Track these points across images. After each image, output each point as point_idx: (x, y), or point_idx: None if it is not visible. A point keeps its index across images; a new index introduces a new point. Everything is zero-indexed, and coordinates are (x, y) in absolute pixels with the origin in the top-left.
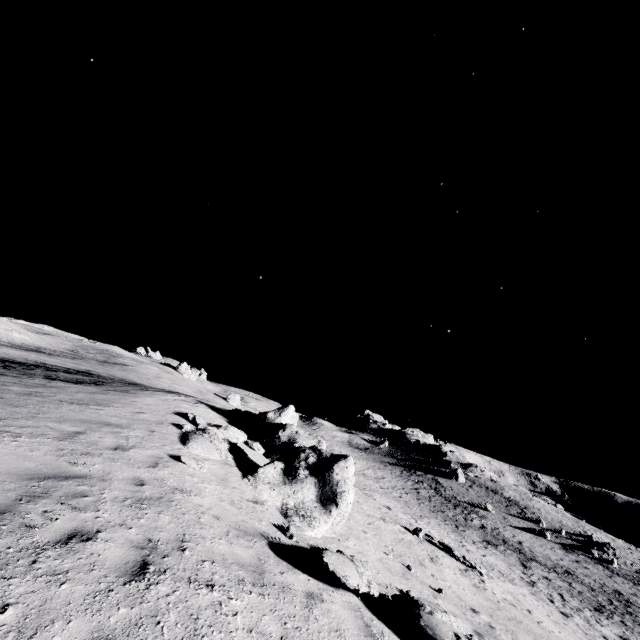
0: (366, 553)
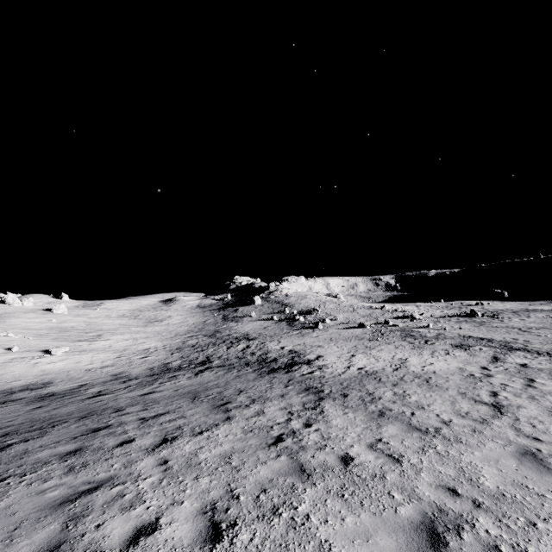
0: None
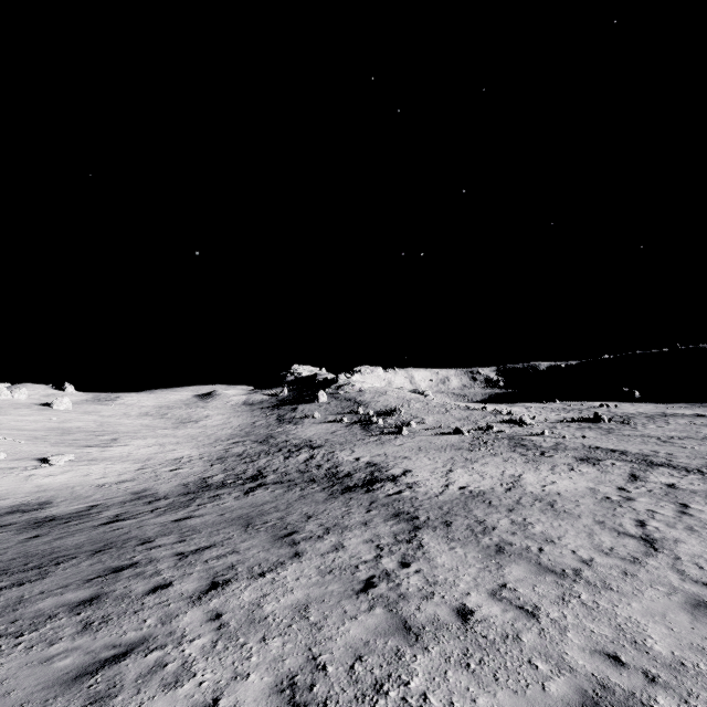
0: None
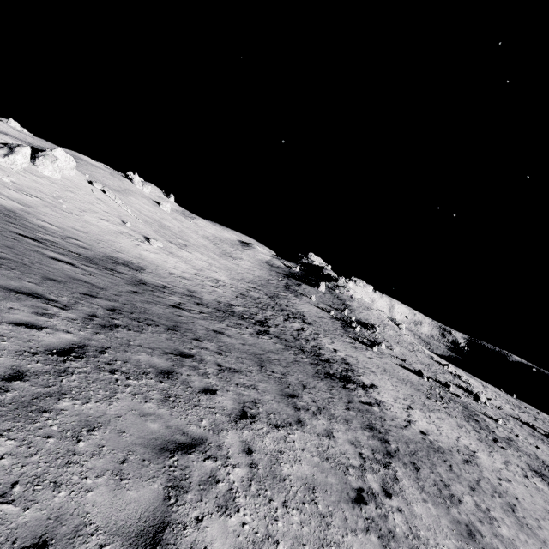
0: (29, 182)
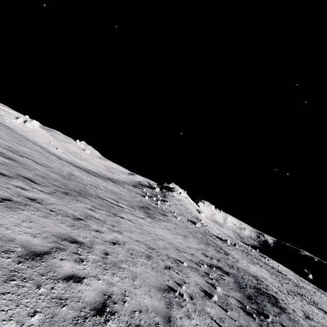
0: (20, 127)
